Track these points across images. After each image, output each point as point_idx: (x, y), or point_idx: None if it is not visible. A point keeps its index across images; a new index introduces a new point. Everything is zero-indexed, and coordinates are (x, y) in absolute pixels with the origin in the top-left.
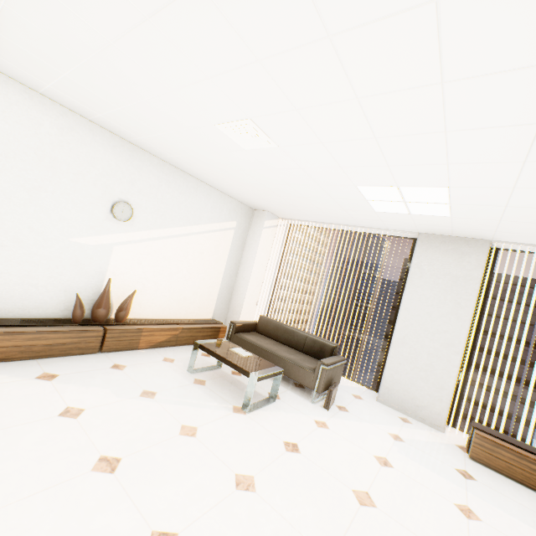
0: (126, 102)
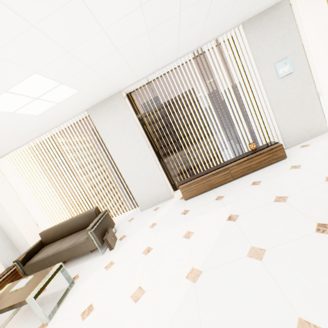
0: None
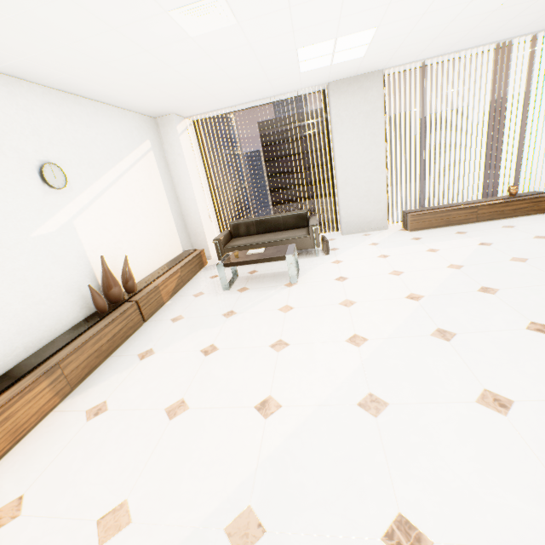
0: (30, 3)
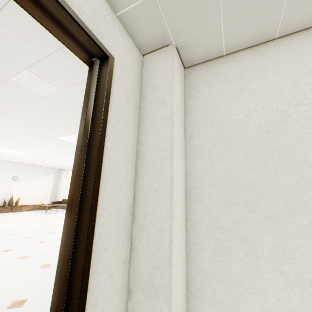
0: (14, 159)
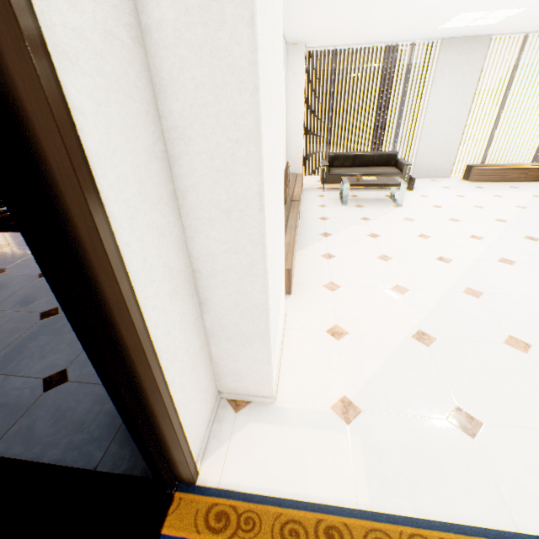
0: None
